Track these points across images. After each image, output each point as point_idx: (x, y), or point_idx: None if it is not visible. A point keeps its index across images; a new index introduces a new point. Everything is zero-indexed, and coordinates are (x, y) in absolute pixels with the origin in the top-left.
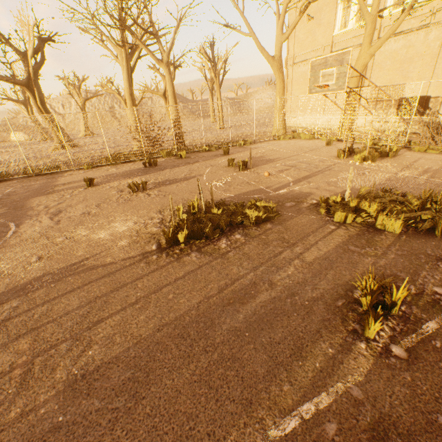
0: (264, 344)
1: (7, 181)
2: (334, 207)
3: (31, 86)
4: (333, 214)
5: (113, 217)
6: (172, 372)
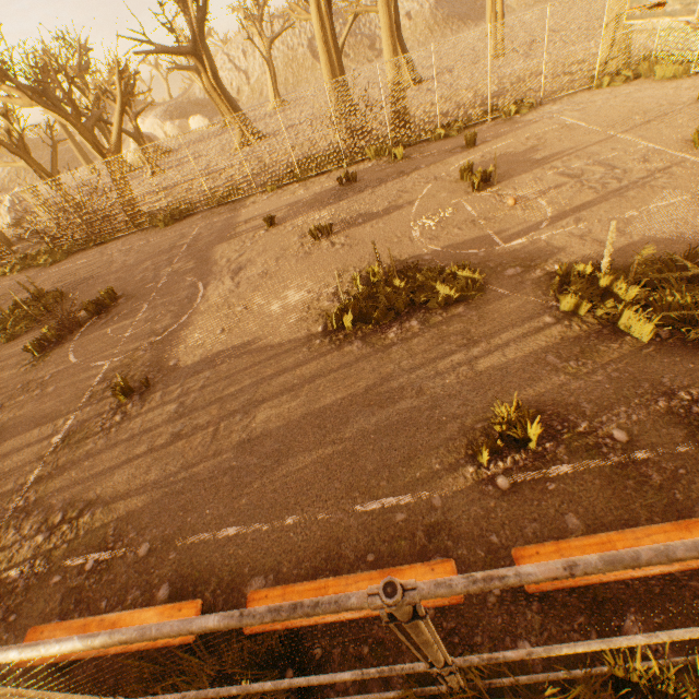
0: (382, 448)
1: (193, 216)
2: (573, 285)
3: (198, 53)
4: (559, 299)
5: (289, 281)
6: (305, 452)
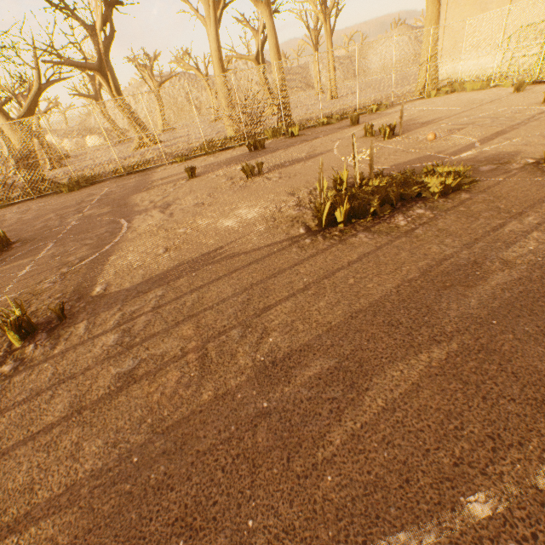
0: (530, 334)
1: (100, 183)
2: None
3: (104, 70)
4: None
5: (234, 204)
6: (395, 363)
